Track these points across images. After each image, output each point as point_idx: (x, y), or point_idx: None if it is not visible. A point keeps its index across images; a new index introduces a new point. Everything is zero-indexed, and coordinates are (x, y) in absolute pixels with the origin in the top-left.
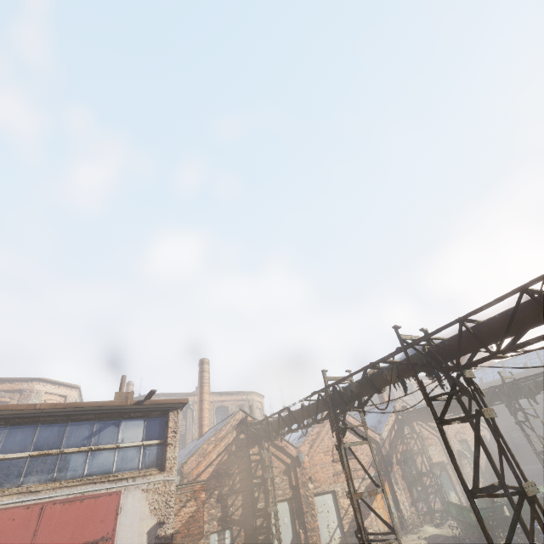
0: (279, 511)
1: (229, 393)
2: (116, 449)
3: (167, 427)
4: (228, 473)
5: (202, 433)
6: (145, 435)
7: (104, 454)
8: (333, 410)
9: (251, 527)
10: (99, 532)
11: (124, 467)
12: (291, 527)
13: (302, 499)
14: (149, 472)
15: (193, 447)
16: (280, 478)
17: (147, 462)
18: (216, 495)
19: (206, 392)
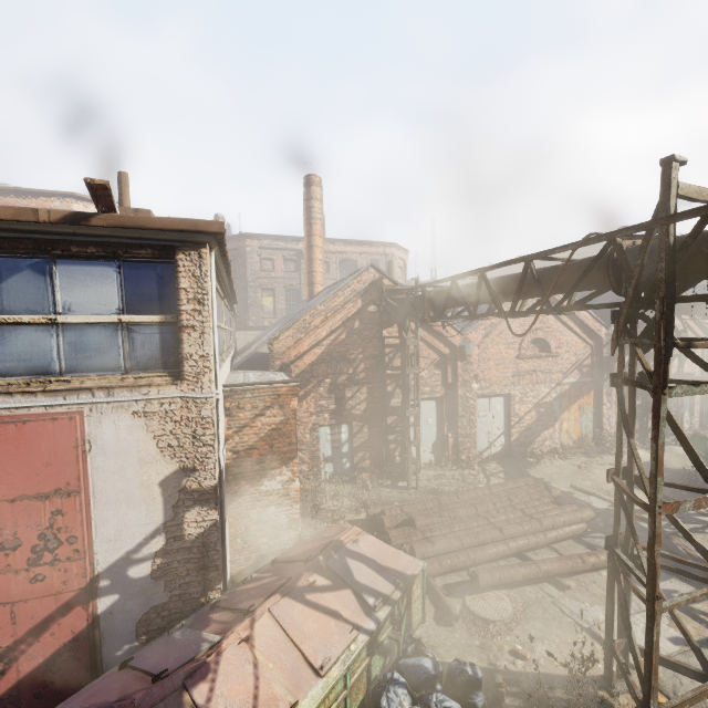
0: (421, 410)
1: (358, 243)
2: (52, 326)
3: (176, 290)
4: (346, 359)
5: (313, 293)
6: (123, 302)
7: (23, 335)
8: (669, 296)
9: (378, 425)
10: (46, 481)
11: (83, 366)
12: (435, 429)
13: (458, 401)
14: (146, 378)
15: (298, 312)
16: (429, 373)
17: (139, 360)
18: (327, 385)
19: (318, 234)
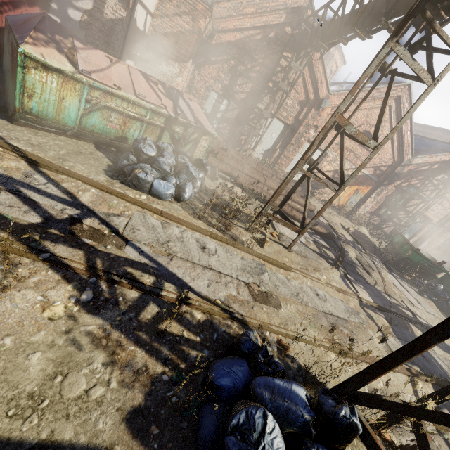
0: (273, 125)
1: None
2: None
3: None
4: (251, 55)
5: None
6: None
7: None
8: None
9: (244, 114)
10: None
11: None
12: (273, 142)
13: (296, 133)
14: None
15: None
16: (293, 104)
17: None
18: (231, 65)
19: None
